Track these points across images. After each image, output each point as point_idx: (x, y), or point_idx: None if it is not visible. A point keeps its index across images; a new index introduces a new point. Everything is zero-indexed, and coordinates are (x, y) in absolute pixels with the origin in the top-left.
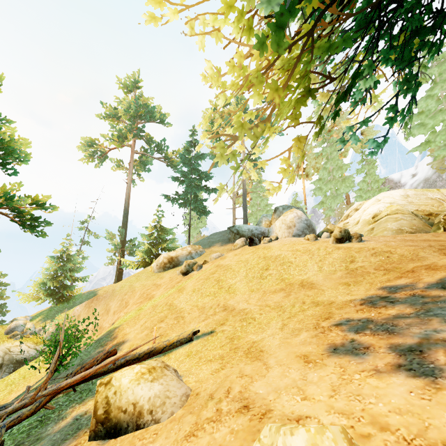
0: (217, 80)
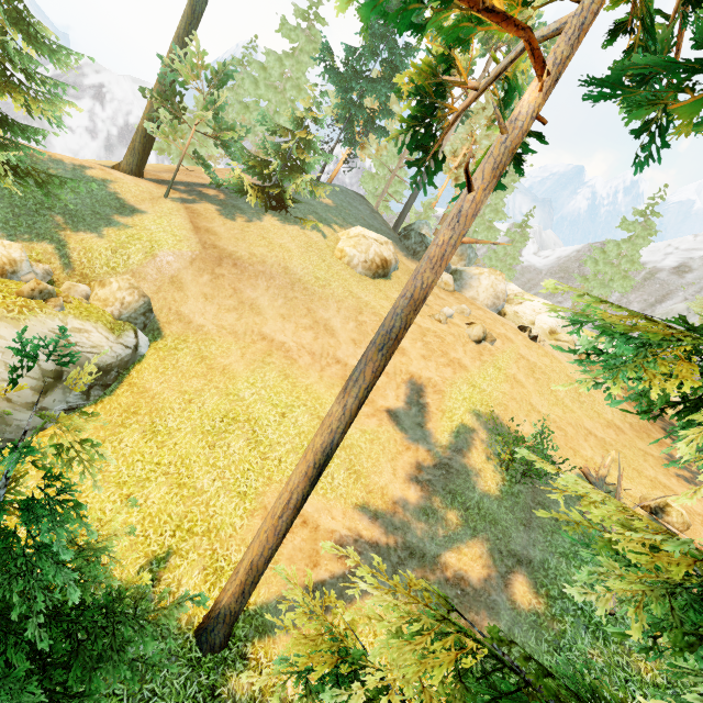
0: None
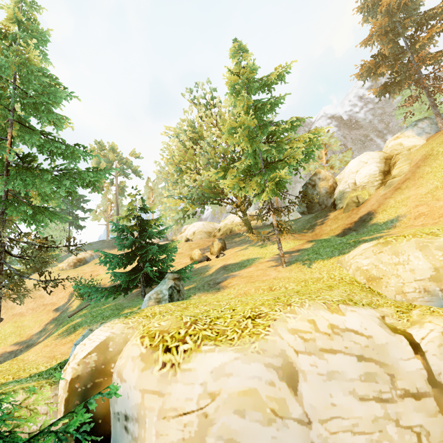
0: (168, 201)
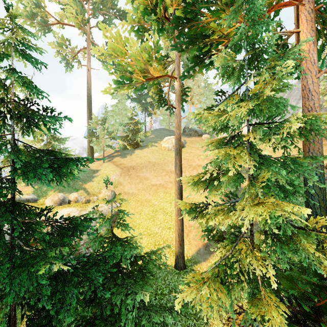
0: None
